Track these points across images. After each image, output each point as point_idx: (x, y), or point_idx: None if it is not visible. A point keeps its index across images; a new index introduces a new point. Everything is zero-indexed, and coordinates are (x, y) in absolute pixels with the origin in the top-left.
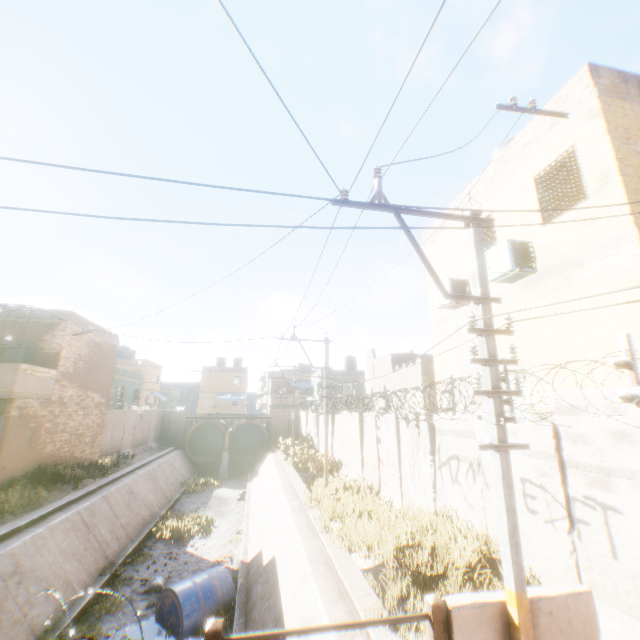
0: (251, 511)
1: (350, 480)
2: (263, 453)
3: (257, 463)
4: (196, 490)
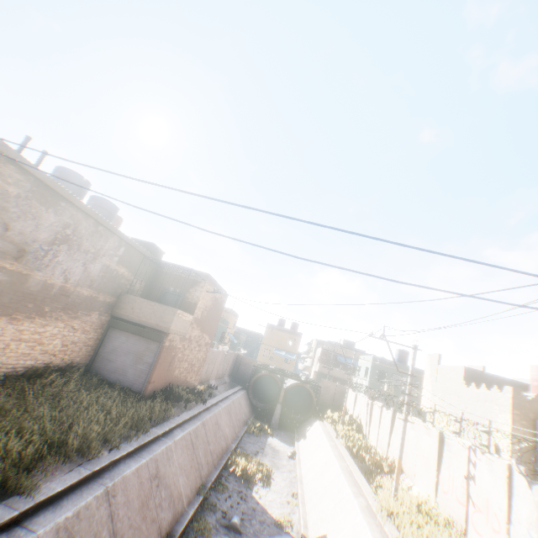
0: (304, 477)
1: (417, 496)
2: (309, 416)
3: (303, 424)
4: (254, 432)
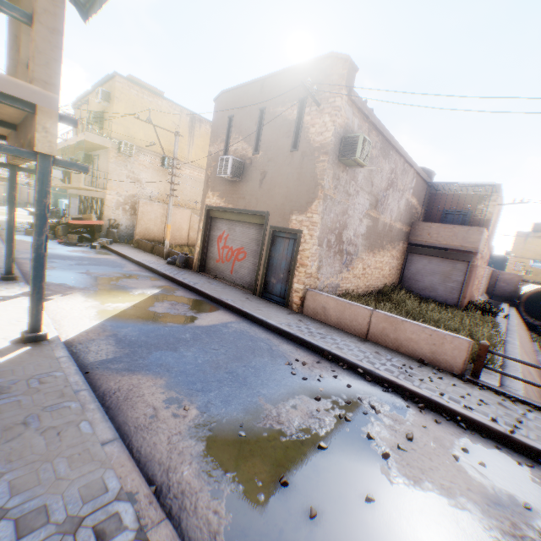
0: None
1: None
2: None
3: None
4: None
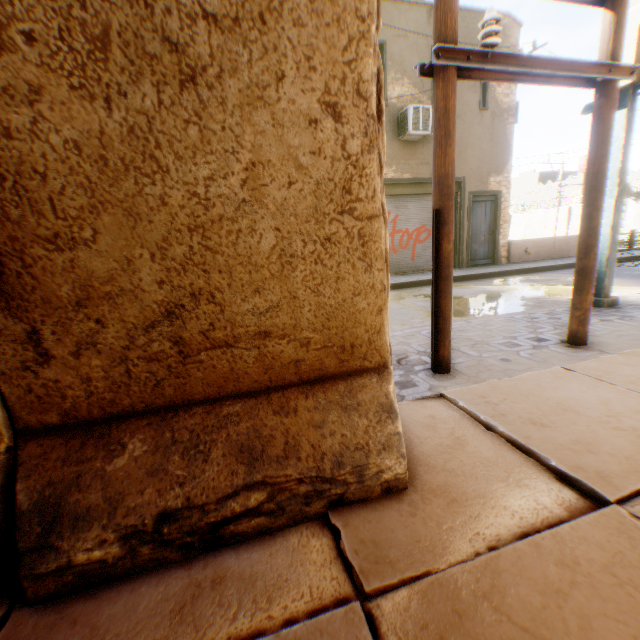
0: None
1: None
2: None
3: None
4: None
